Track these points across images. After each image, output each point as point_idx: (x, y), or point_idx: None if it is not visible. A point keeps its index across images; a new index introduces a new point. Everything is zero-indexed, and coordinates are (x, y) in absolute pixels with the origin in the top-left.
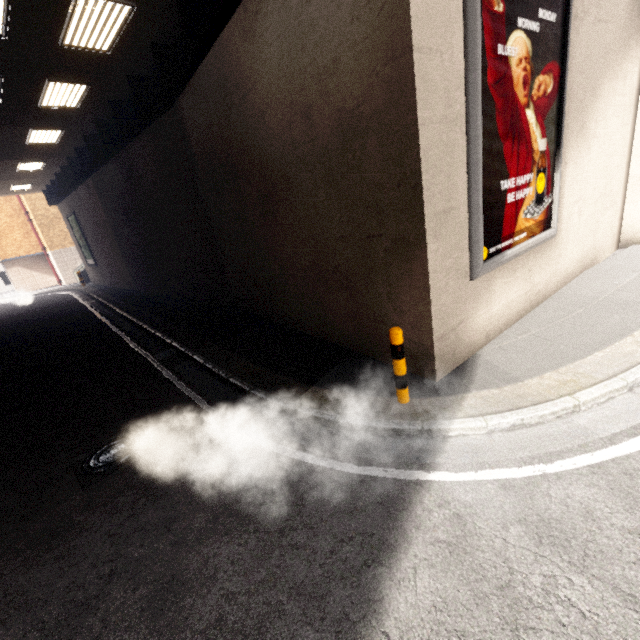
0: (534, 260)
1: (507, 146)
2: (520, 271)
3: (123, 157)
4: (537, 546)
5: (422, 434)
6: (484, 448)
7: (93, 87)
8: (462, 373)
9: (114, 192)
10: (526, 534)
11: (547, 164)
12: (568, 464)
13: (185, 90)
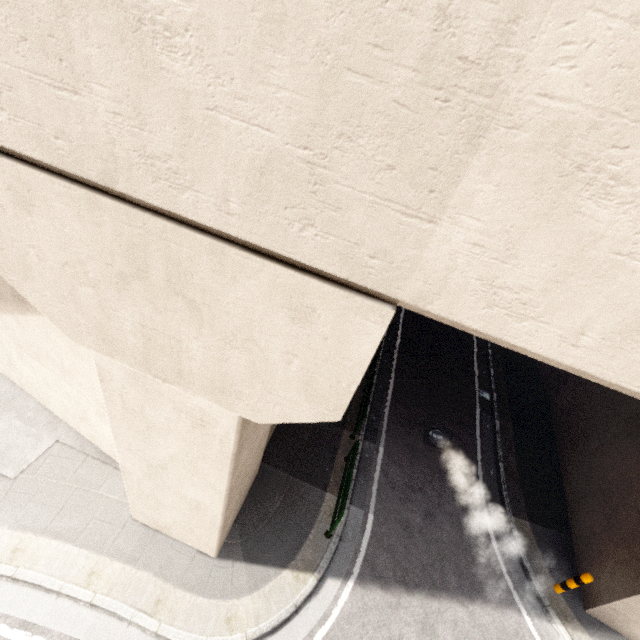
0: None
1: None
2: None
3: None
4: None
5: (543, 607)
6: None
7: None
8: (604, 630)
9: None
10: None
11: None
12: None
13: None
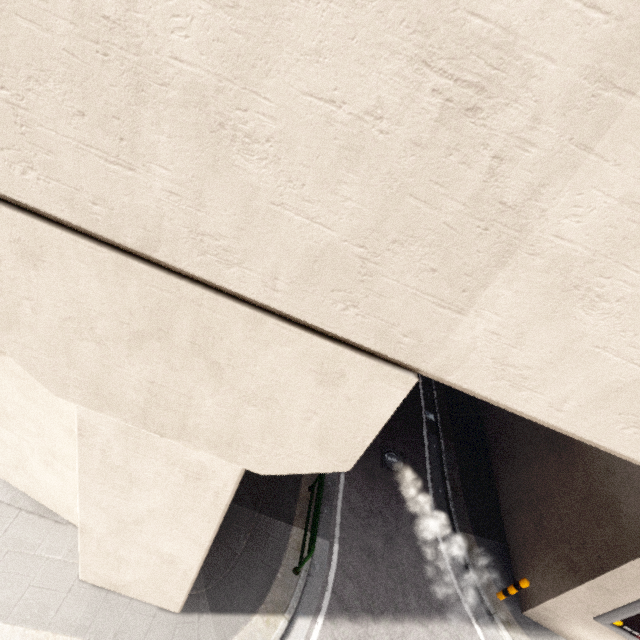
0: None
1: None
2: None
3: None
4: None
5: (490, 615)
6: None
7: None
8: (538, 629)
9: None
10: None
11: None
12: None
13: None
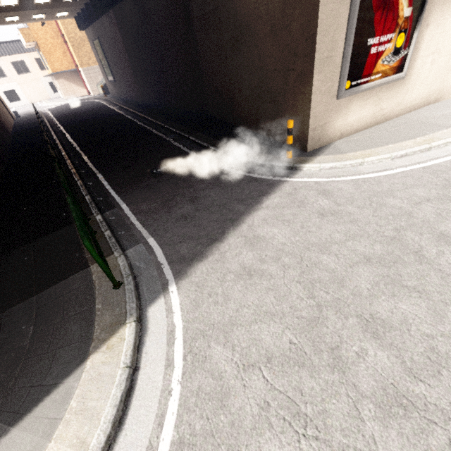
0: (385, 93)
1: (378, 15)
2: (372, 99)
3: None
4: (317, 195)
5: (292, 168)
6: (315, 174)
7: None
8: (321, 150)
9: (130, 23)
10: (316, 193)
11: (409, 26)
12: (344, 179)
13: None
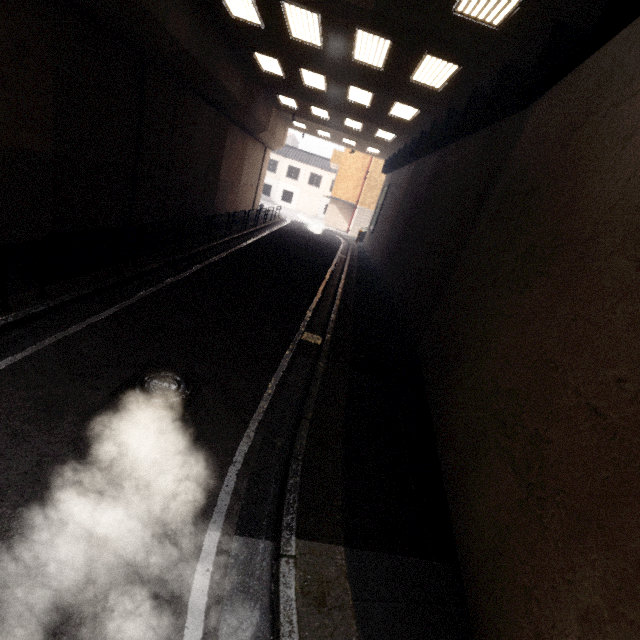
0: None
1: None
2: None
3: (447, 151)
4: None
5: None
6: None
7: (464, 70)
8: None
9: (420, 180)
10: None
11: None
12: None
13: (552, 88)
